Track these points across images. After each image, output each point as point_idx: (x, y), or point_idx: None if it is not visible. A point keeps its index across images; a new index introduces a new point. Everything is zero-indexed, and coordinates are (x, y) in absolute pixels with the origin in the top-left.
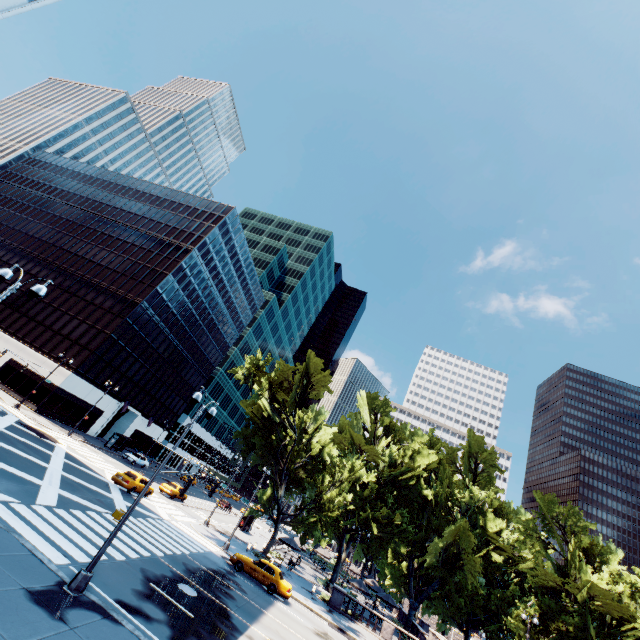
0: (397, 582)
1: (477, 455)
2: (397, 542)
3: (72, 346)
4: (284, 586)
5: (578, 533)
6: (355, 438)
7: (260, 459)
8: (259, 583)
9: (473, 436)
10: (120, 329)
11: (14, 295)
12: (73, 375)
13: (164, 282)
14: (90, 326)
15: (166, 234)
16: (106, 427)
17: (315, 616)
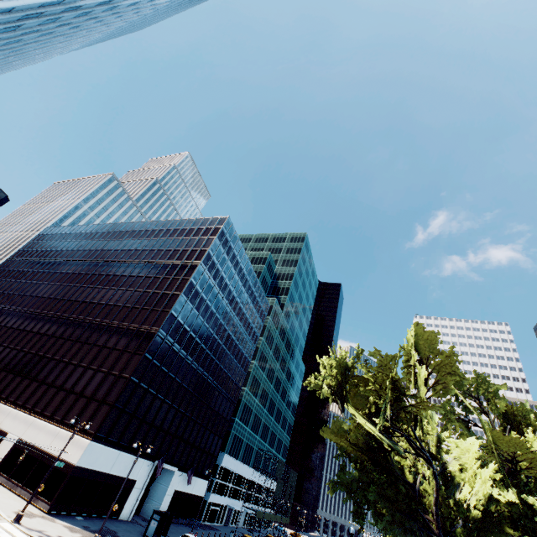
0: None
1: None
2: None
3: (88, 404)
4: None
5: None
6: (503, 446)
7: (400, 529)
8: None
9: None
10: (140, 368)
11: (23, 360)
12: (92, 444)
13: (177, 303)
14: (106, 374)
15: (168, 258)
16: (140, 499)
17: None
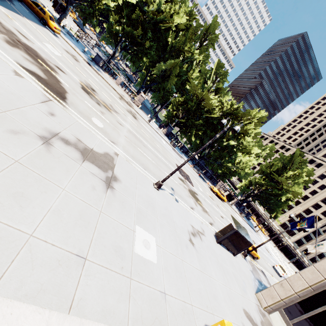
0: (143, 81)
1: (209, 34)
2: (143, 56)
3: None
4: (52, 24)
5: (220, 82)
6: None
7: None
8: (38, 18)
9: (214, 21)
10: None
11: None
12: None
13: None
14: None
15: None
16: None
17: (75, 52)
